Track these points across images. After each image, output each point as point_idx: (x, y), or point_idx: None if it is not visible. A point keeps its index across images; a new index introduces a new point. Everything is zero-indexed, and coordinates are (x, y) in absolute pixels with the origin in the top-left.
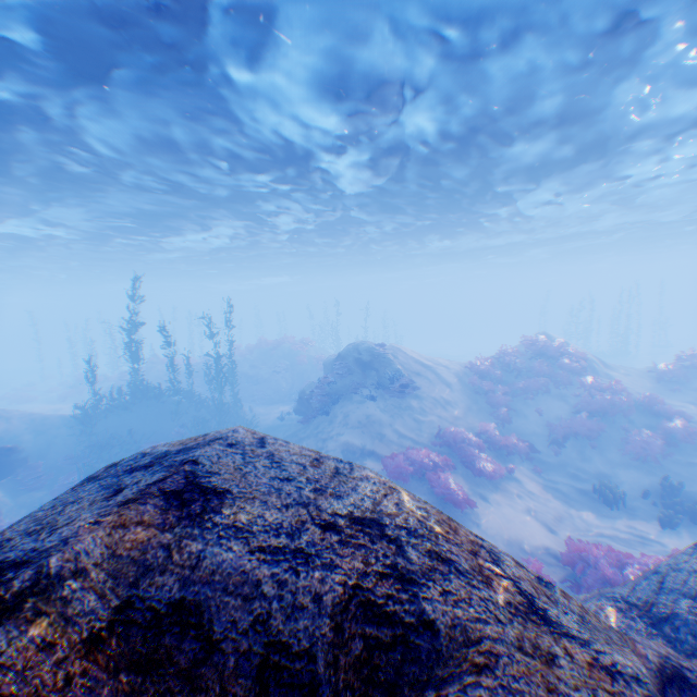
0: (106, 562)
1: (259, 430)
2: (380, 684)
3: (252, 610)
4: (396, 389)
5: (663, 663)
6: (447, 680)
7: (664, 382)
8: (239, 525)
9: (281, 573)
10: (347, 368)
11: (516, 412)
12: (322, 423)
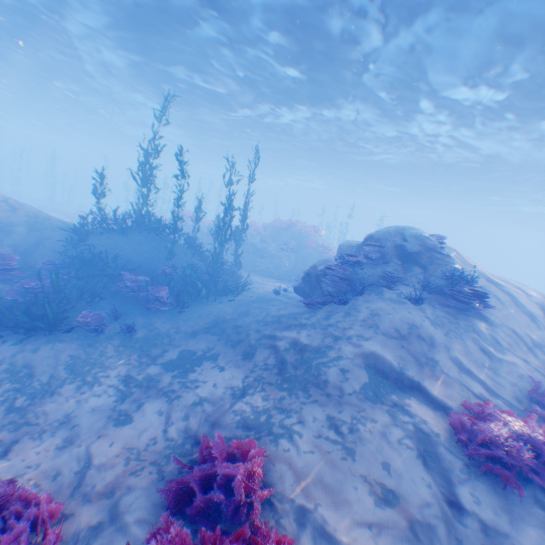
0: None
1: (250, 299)
2: None
3: None
4: (461, 299)
5: None
6: None
7: None
8: None
9: None
10: (380, 255)
11: None
12: (335, 313)
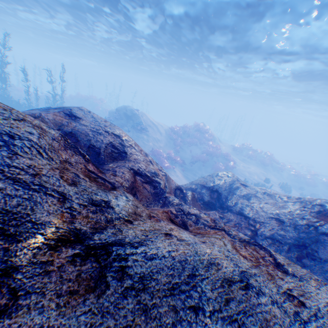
0: (53, 120)
1: None
2: (113, 157)
3: (87, 138)
4: (140, 130)
5: (178, 186)
6: (126, 160)
7: (235, 151)
8: (84, 124)
9: (95, 134)
10: (120, 117)
11: (183, 150)
12: None
